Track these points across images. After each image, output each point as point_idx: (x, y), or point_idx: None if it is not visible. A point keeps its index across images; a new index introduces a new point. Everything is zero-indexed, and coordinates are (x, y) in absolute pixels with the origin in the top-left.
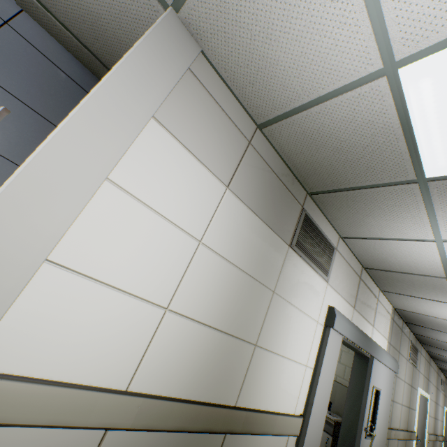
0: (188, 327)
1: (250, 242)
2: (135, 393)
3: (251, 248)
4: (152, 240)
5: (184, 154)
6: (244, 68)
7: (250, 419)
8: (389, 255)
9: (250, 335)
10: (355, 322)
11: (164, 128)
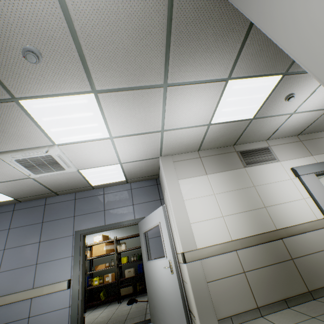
0: (233, 217)
1: (228, 180)
2: (234, 240)
3: (230, 182)
4: (203, 204)
5: (190, 179)
6: (182, 149)
7: (288, 231)
8: (292, 127)
9: (259, 205)
10: (321, 160)
11: (181, 179)
